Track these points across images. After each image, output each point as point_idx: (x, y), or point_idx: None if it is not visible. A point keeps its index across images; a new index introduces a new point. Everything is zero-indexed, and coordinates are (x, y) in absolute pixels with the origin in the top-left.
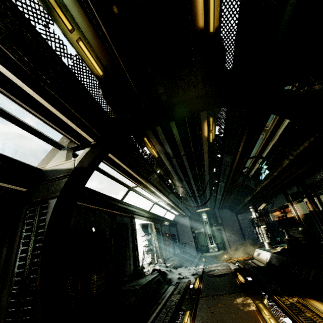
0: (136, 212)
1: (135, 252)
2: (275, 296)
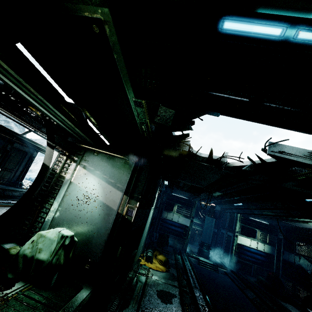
0: (42, 149)
1: (23, 172)
2: None
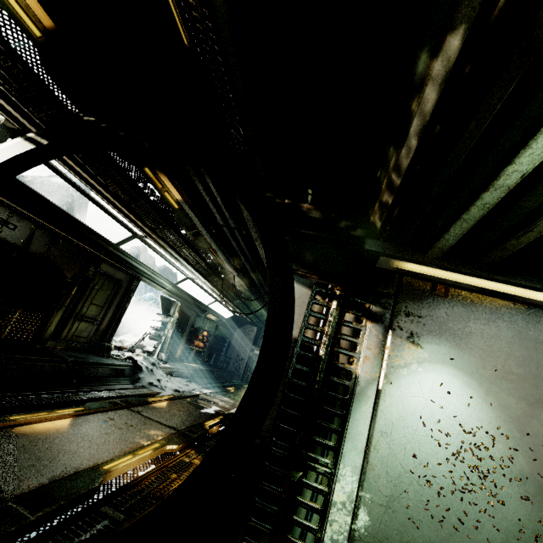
0: (147, 275)
1: (112, 323)
2: (192, 450)
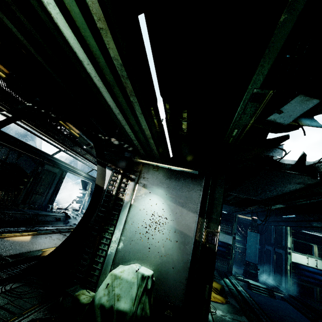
0: (70, 169)
1: (53, 194)
2: None
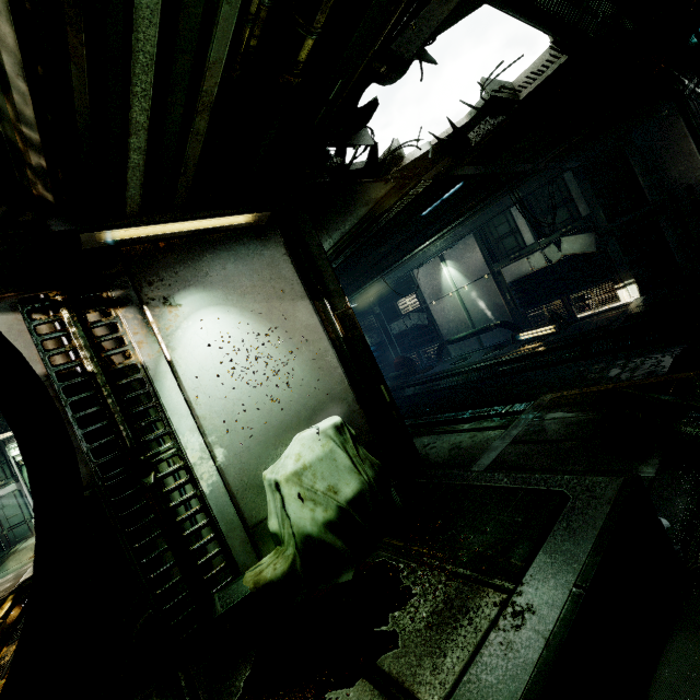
0: None
1: None
2: (2, 650)
